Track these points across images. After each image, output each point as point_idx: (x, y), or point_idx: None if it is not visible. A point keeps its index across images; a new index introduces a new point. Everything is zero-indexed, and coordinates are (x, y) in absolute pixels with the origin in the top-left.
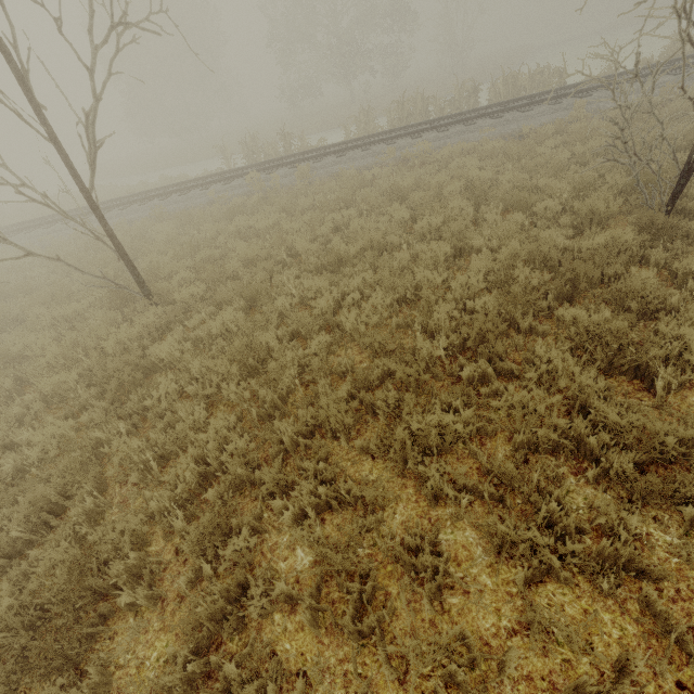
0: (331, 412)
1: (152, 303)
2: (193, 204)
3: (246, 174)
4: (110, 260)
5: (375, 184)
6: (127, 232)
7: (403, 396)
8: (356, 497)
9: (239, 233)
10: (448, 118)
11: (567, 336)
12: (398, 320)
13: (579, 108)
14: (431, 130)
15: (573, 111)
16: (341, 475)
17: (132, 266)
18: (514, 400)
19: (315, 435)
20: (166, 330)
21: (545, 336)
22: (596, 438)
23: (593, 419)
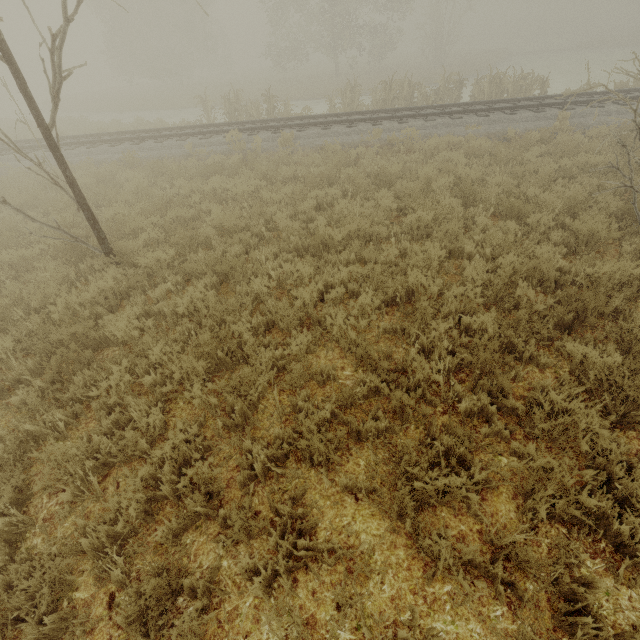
0: (316, 446)
1: (112, 264)
2: (168, 154)
3: (227, 131)
4: (70, 204)
5: (360, 164)
6: (93, 174)
7: (395, 425)
8: (338, 557)
9: (214, 195)
10: (434, 108)
11: (567, 371)
12: (385, 325)
13: (562, 120)
14: (417, 117)
15: (556, 121)
16: (318, 518)
17: (93, 219)
18: (535, 464)
19: (288, 458)
20: (125, 296)
21: (544, 368)
22: (625, 522)
23: (618, 493)
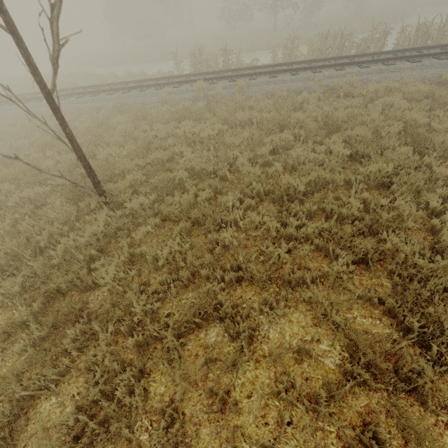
0: None
1: (103, 207)
2: (148, 101)
3: (193, 81)
4: None
5: (305, 109)
6: (94, 119)
7: None
8: None
9: (185, 137)
10: (366, 55)
11: None
12: (360, 292)
13: None
14: (353, 65)
15: None
16: None
17: (89, 167)
18: None
19: None
20: (114, 235)
21: None
22: None
23: None
